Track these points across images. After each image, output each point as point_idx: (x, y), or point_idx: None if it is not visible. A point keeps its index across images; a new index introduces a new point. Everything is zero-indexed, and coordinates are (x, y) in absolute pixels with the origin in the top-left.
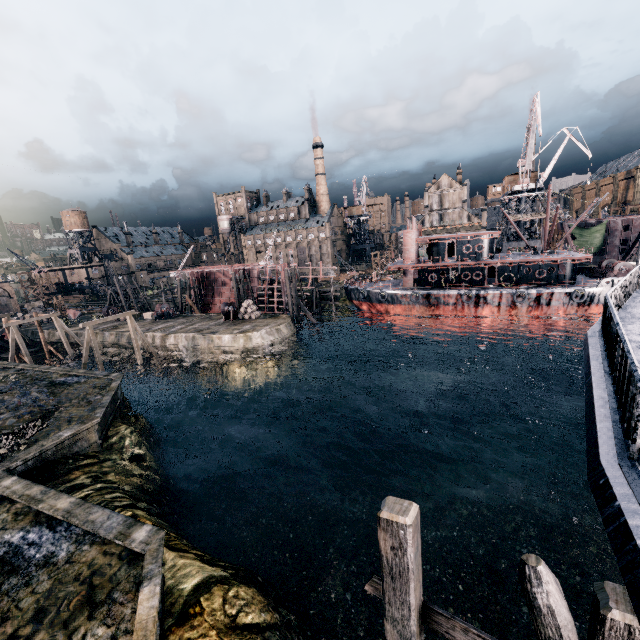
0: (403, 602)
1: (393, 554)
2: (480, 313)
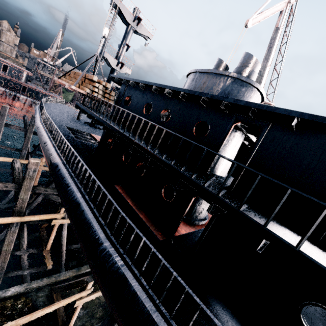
0: (3, 120)
1: (4, 112)
2: (14, 103)
